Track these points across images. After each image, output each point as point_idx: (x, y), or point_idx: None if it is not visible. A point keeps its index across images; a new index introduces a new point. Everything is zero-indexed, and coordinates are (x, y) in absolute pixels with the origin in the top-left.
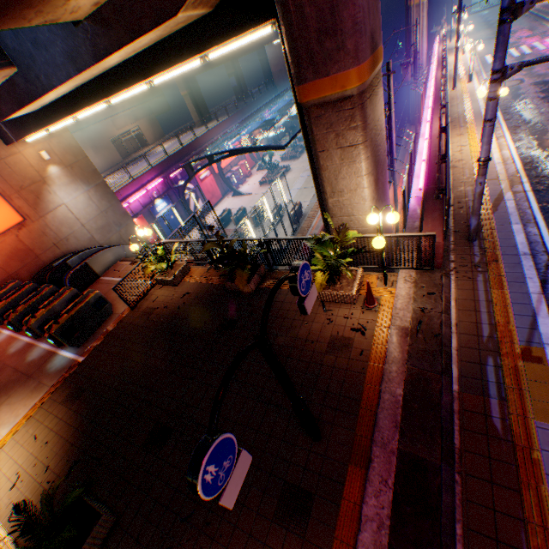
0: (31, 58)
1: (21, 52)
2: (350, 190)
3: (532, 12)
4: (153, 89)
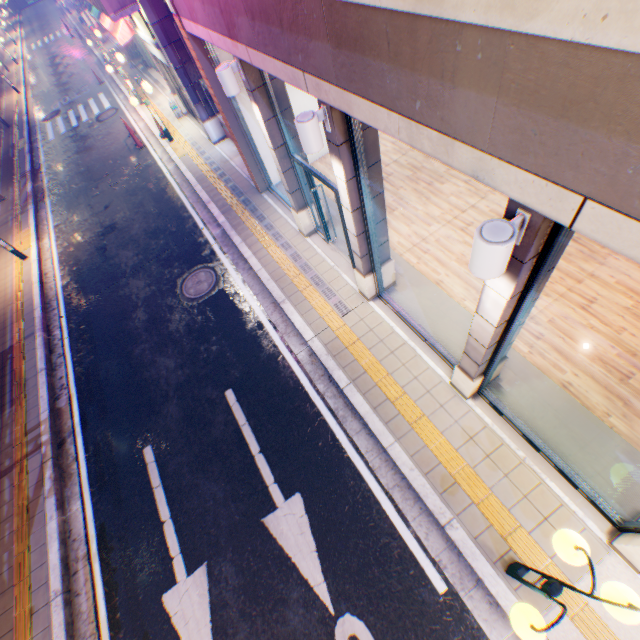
0: None
1: None
2: None
3: (62, 7)
4: None
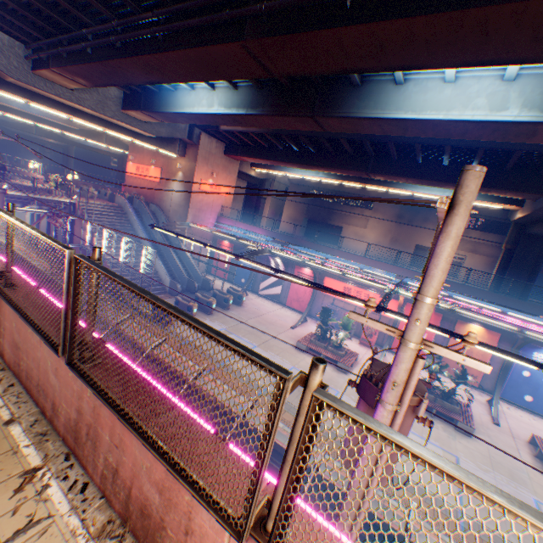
0: None
1: None
2: None
3: None
4: None
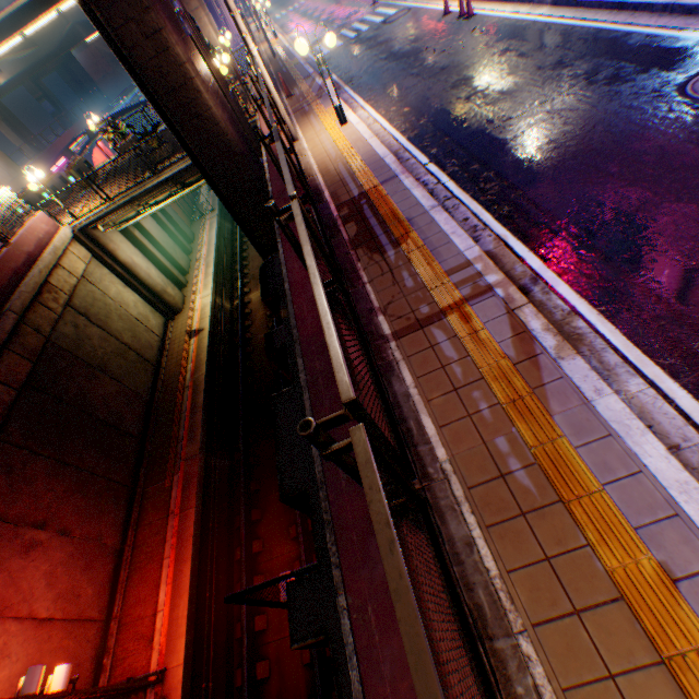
0: None
1: None
2: (208, 39)
3: None
4: None
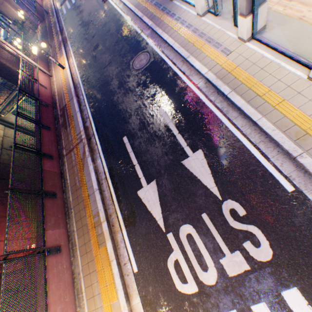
0: None
1: None
2: (14, 15)
3: None
4: None
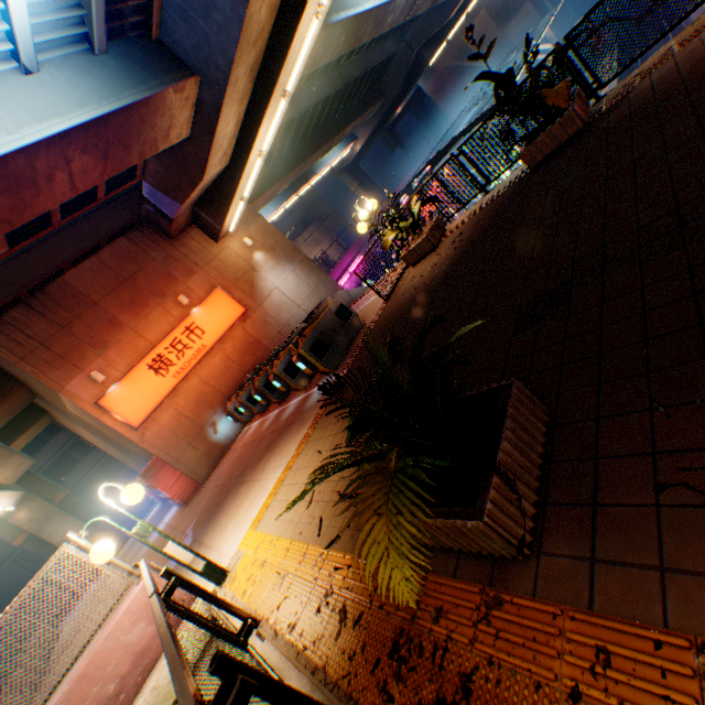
0: (206, 45)
1: (197, 48)
2: None
3: None
4: (324, 209)
